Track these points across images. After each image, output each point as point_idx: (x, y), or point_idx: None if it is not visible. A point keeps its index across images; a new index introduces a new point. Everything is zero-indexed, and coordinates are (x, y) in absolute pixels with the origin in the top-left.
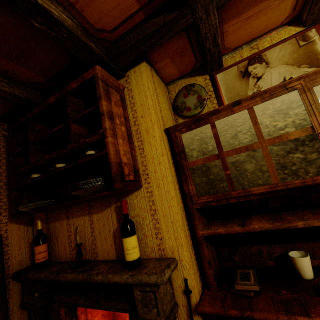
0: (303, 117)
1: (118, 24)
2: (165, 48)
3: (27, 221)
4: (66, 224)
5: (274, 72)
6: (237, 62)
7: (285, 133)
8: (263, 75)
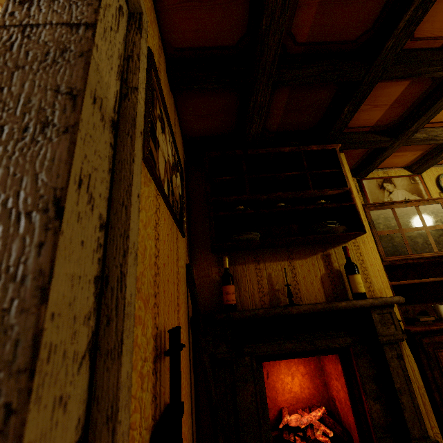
0: None
1: (355, 127)
2: (353, 150)
3: (189, 261)
4: (255, 268)
5: (399, 192)
6: (376, 177)
7: (437, 225)
8: (393, 192)
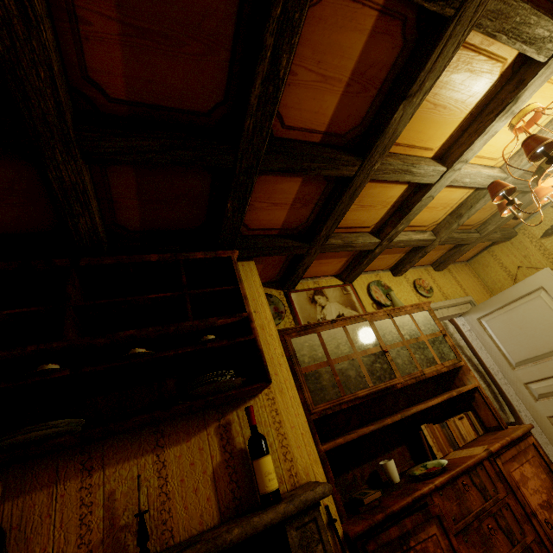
0: (375, 339)
1: (259, 228)
2: (268, 257)
3: None
4: (79, 488)
5: (332, 306)
6: (306, 289)
7: (368, 349)
8: (326, 306)
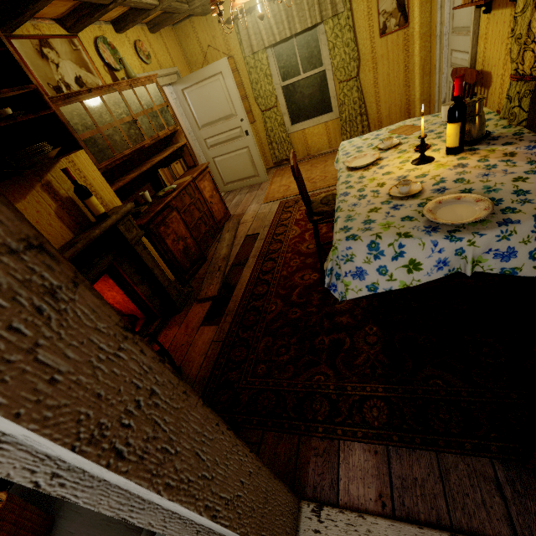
0: (126, 109)
1: None
2: None
3: None
4: None
5: (66, 64)
6: (27, 35)
7: (124, 118)
8: (60, 64)
